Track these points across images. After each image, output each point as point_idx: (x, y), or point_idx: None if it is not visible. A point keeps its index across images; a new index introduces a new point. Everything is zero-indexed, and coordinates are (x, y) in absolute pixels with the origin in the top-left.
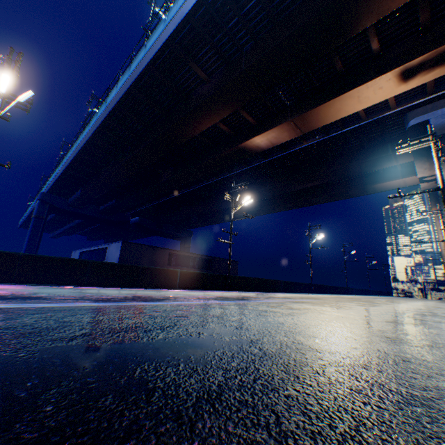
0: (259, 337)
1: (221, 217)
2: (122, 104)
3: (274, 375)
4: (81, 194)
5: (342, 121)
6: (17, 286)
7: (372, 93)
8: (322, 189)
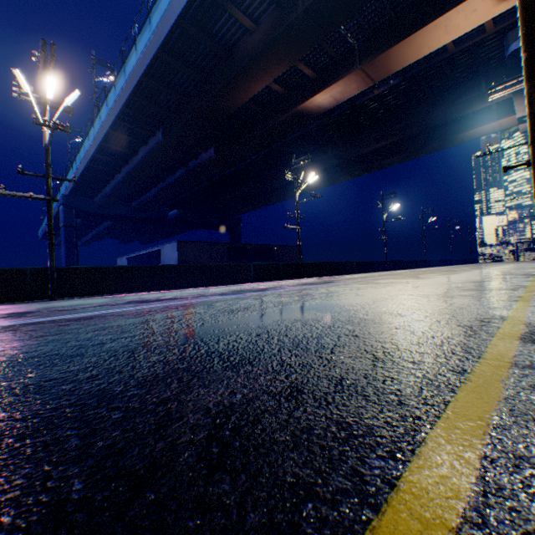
0: (377, 297)
1: (274, 197)
2: (148, 74)
3: (401, 304)
4: (110, 192)
5: (423, 57)
6: (121, 295)
7: (463, 19)
8: (397, 147)
